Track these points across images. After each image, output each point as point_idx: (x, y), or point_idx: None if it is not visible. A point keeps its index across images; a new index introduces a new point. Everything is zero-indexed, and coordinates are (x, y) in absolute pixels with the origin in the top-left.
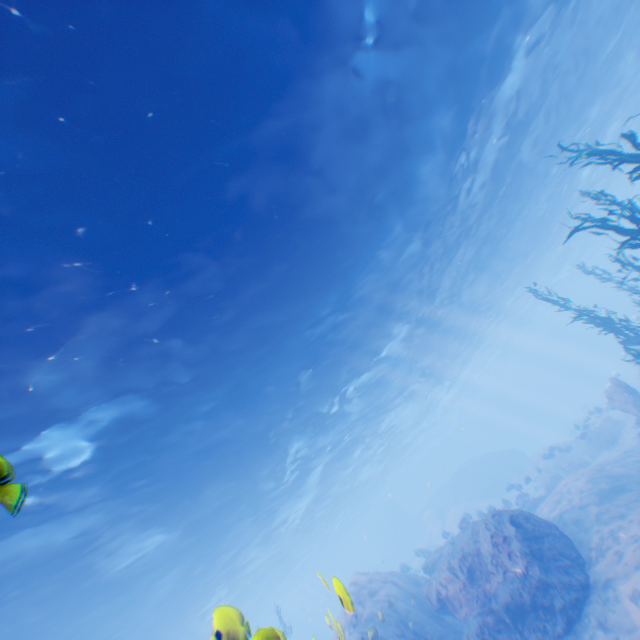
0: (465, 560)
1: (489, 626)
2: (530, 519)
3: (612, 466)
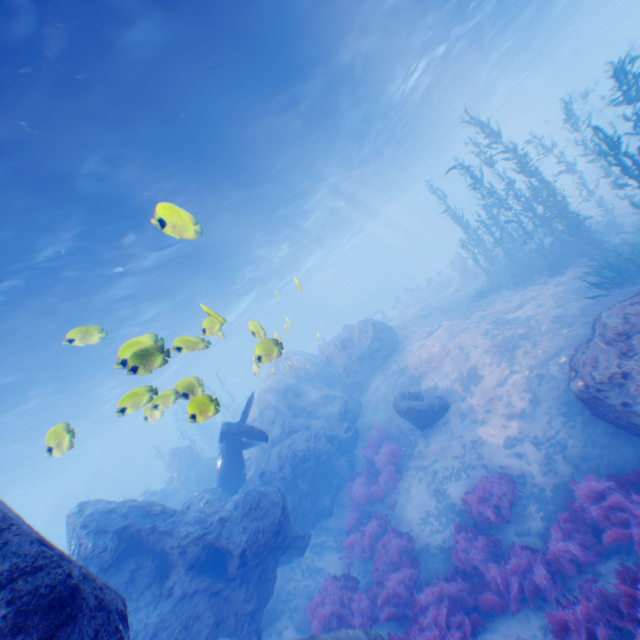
0: (344, 342)
1: (348, 365)
2: (381, 323)
3: (432, 302)
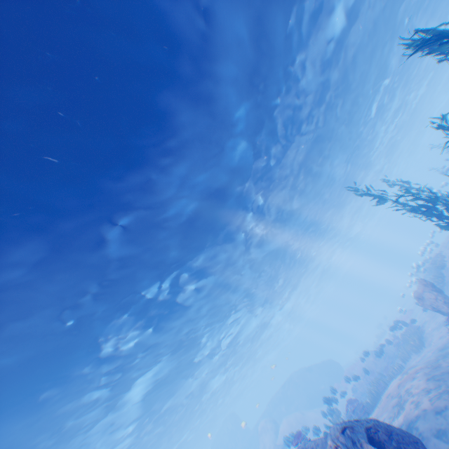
0: None
1: None
2: (393, 434)
3: (448, 361)
